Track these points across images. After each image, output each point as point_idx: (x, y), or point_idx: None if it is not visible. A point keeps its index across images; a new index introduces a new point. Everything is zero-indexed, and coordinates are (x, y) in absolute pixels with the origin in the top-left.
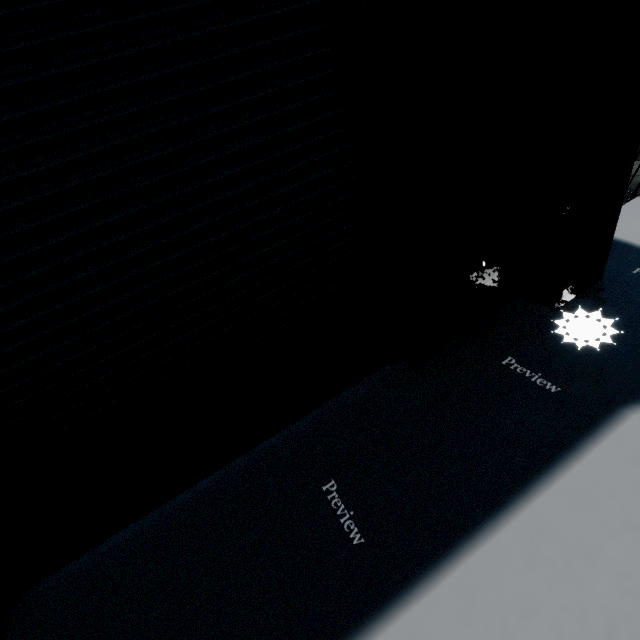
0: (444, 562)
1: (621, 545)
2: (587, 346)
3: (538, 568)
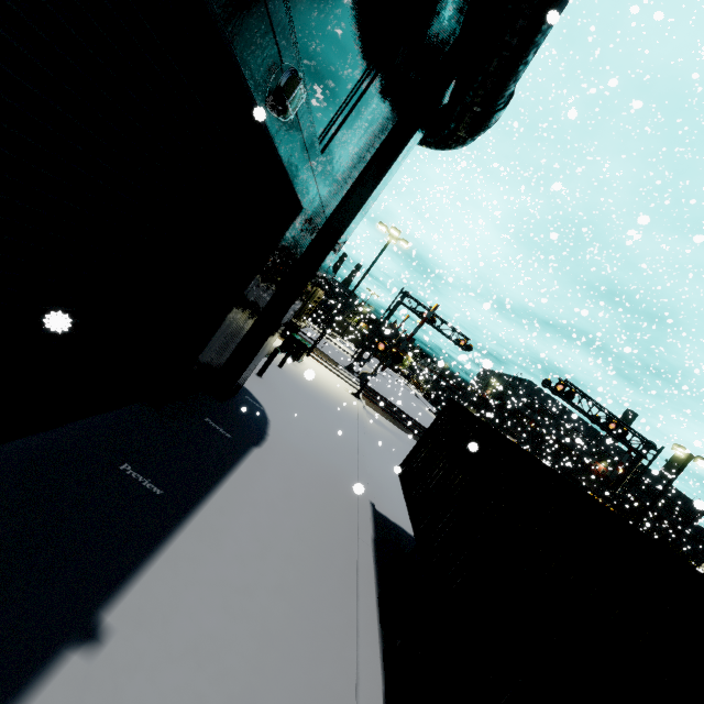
0: (207, 497)
1: (261, 487)
2: (237, 421)
3: (240, 496)
